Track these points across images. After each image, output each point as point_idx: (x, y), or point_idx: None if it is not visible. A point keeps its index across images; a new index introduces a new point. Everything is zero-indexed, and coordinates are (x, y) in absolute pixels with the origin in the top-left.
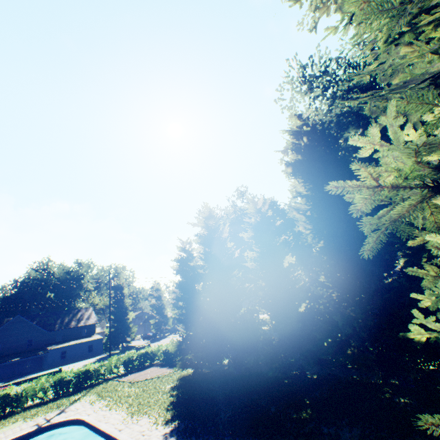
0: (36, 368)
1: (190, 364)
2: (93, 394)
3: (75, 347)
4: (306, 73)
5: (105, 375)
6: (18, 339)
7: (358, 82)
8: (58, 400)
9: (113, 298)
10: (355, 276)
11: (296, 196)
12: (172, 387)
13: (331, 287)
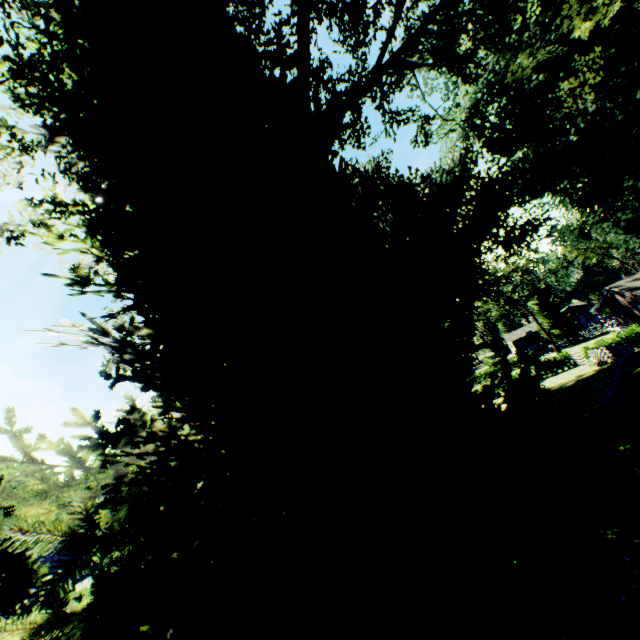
0: None
1: None
2: None
3: None
4: None
5: None
6: None
7: None
8: None
9: None
10: None
11: None
12: None
13: None
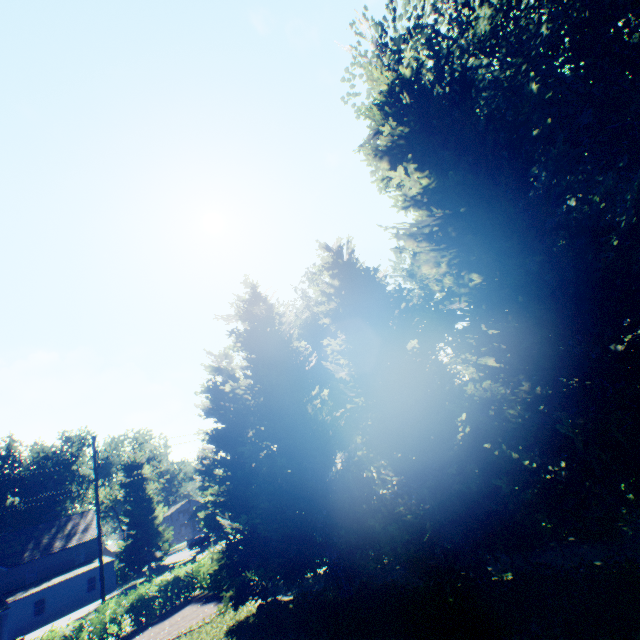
0: None
1: (250, 593)
2: None
3: (62, 588)
4: (386, 35)
5: None
6: None
7: (475, 34)
8: None
9: (125, 486)
10: (569, 332)
11: (407, 204)
12: None
13: (515, 369)
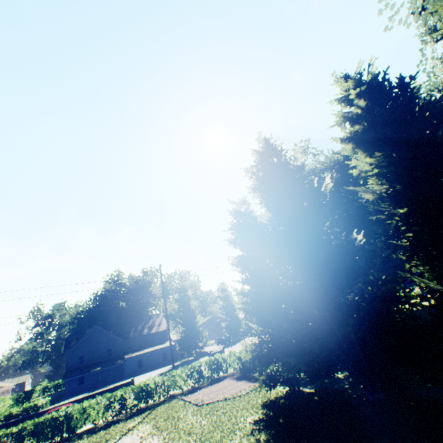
0: (118, 377)
1: (278, 380)
2: (149, 421)
3: (150, 355)
4: None
5: (168, 391)
6: (98, 348)
7: None
8: (111, 427)
9: (178, 301)
10: None
11: None
12: (256, 422)
13: None
